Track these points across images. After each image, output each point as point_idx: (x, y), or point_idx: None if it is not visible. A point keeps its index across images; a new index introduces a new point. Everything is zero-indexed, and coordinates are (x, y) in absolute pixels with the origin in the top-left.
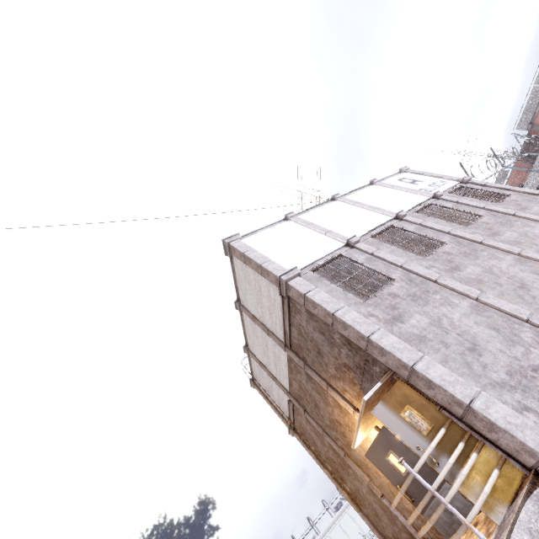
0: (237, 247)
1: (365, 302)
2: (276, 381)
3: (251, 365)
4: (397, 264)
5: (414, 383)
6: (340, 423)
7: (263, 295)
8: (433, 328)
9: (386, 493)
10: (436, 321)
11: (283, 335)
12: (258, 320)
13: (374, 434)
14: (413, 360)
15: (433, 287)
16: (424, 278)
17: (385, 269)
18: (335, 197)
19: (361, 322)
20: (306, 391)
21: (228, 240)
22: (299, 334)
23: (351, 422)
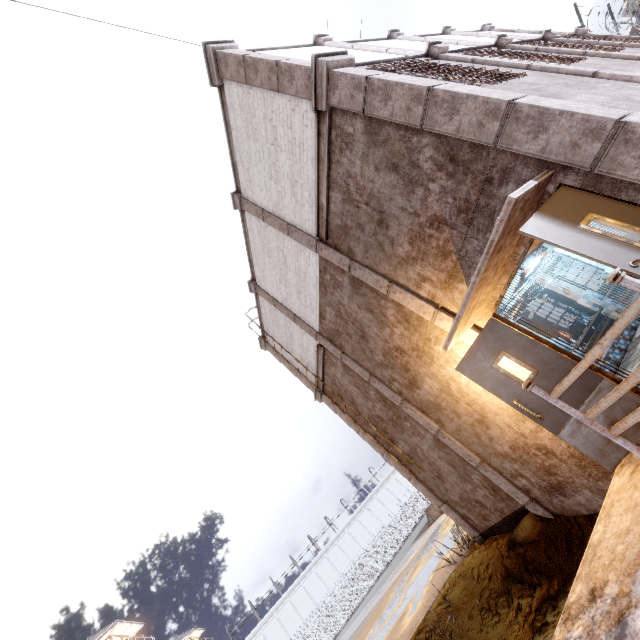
0: (230, 52)
1: (483, 87)
2: (299, 322)
3: (260, 313)
4: (520, 65)
5: (610, 167)
6: (403, 349)
7: (280, 148)
8: (622, 102)
9: (464, 440)
10: (623, 98)
11: (315, 216)
12: (271, 214)
13: (468, 342)
14: (615, 114)
15: (593, 80)
16: (571, 75)
17: (501, 69)
18: (393, 33)
19: (489, 92)
20: (347, 317)
21: (214, 44)
22: (345, 201)
23: (424, 339)
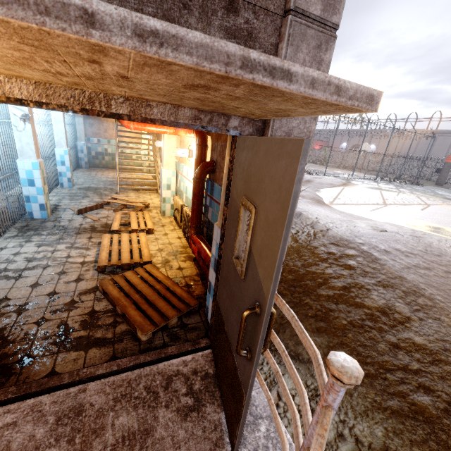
0: None
1: None
2: None
3: None
4: None
5: None
6: None
7: None
8: None
9: None
10: None
11: None
12: None
13: None
14: None
15: None
16: None
17: None
18: None
19: None
20: None
21: None
22: None
23: None
